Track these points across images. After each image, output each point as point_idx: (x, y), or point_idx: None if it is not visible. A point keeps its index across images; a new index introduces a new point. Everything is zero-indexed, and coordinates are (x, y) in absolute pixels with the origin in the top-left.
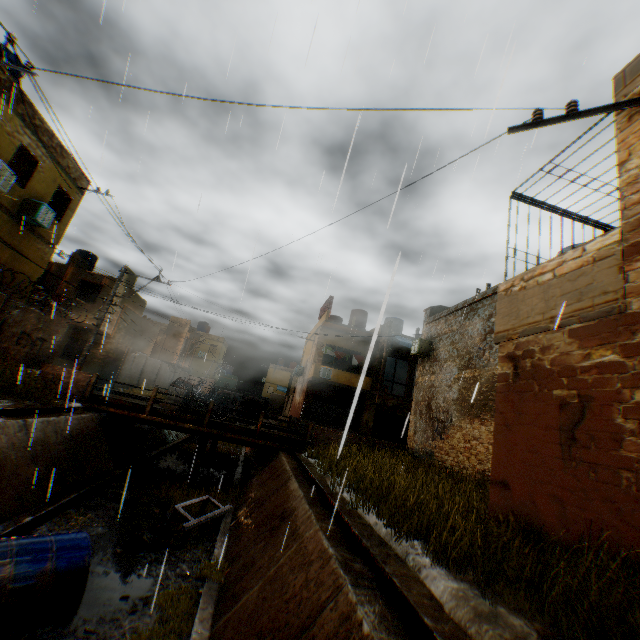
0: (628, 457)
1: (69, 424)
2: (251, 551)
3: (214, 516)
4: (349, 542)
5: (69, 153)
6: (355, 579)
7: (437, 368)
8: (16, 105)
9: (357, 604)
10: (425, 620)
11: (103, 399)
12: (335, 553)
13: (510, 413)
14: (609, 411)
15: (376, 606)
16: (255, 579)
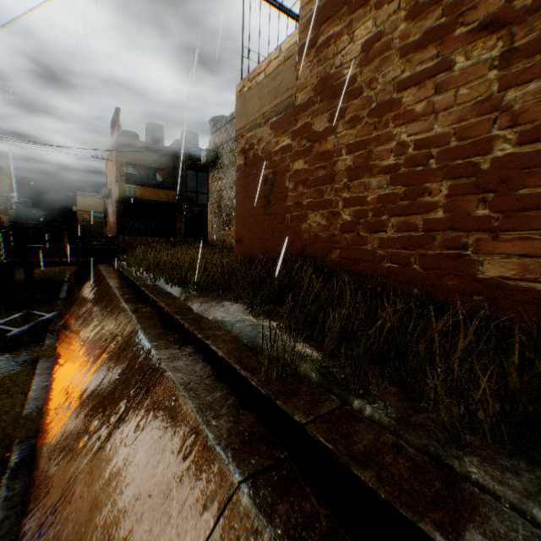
0: (289, 205)
1: None
2: (76, 331)
3: (41, 323)
4: (144, 301)
5: None
6: (141, 315)
7: (222, 174)
8: None
9: (137, 325)
10: (177, 318)
11: None
12: (129, 308)
13: (243, 193)
14: (284, 179)
15: (151, 323)
16: (79, 344)
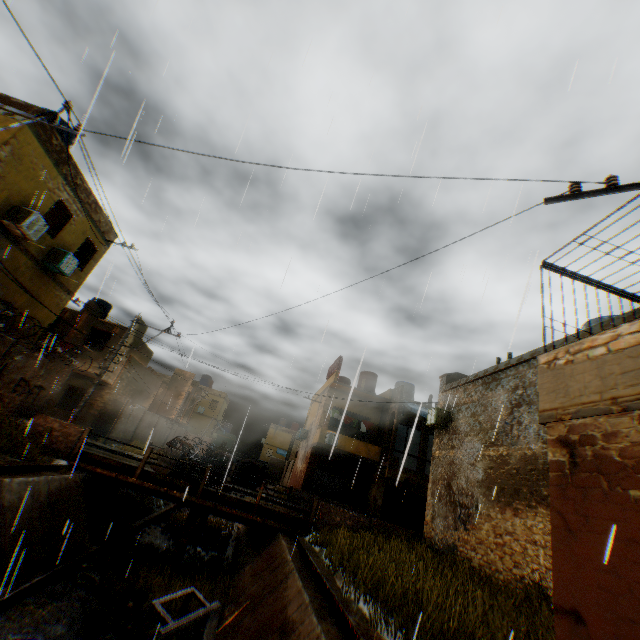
0: None
1: (49, 486)
2: None
3: (197, 616)
4: None
5: (102, 209)
6: None
7: (457, 442)
8: (62, 165)
9: None
10: None
11: (92, 457)
12: None
13: (571, 514)
14: None
15: None
16: None
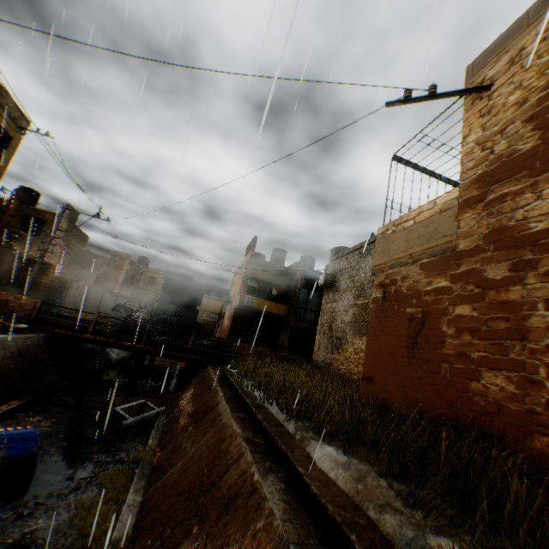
0: (447, 353)
1: (17, 342)
2: (178, 439)
3: (150, 416)
4: (254, 426)
5: (8, 93)
6: (254, 448)
7: (338, 297)
8: None
9: (252, 463)
10: (299, 469)
11: (49, 321)
12: (241, 433)
13: (378, 327)
14: (439, 322)
15: (266, 464)
16: (180, 458)
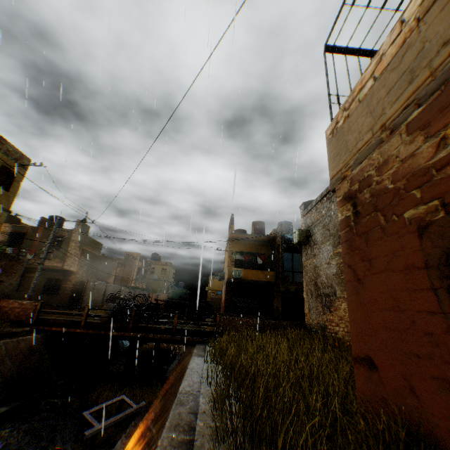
0: None
1: (6, 347)
2: None
3: (124, 416)
4: None
5: (7, 140)
6: None
7: (316, 250)
8: None
9: None
10: None
11: (48, 321)
12: None
13: (359, 263)
14: None
15: None
16: None
